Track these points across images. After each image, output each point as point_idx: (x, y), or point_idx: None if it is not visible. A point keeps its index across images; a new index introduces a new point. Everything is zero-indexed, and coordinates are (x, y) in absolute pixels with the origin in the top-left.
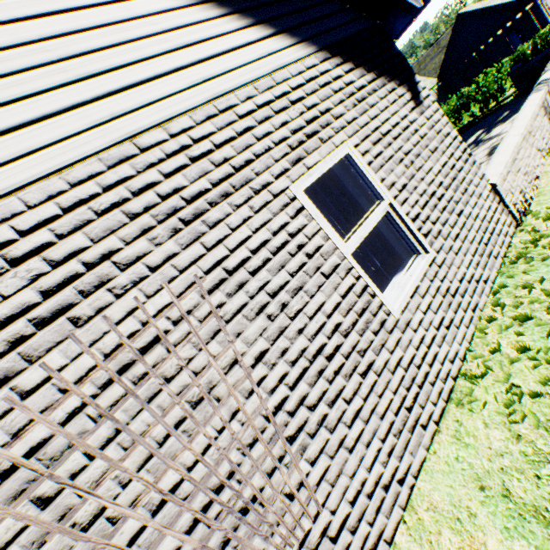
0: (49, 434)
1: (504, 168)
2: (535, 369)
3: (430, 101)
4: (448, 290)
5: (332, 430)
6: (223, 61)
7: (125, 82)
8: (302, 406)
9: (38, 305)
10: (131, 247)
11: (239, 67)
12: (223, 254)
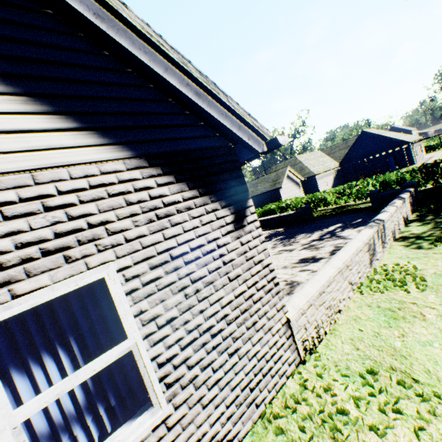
0: None
1: (307, 302)
2: None
3: (256, 226)
4: None
5: None
6: None
7: None
8: None
9: None
10: None
11: None
12: None
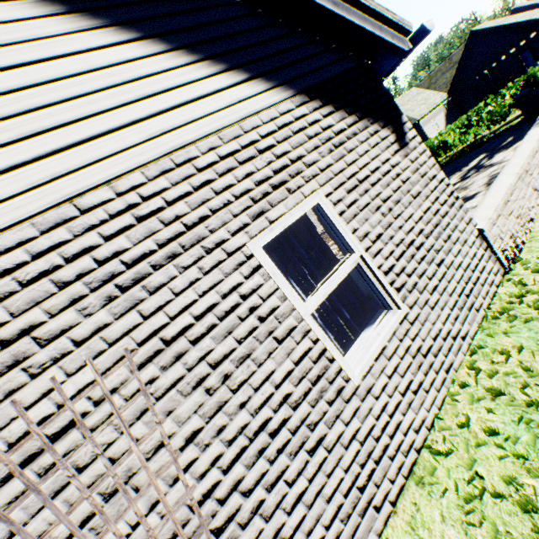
0: None
1: (494, 212)
2: (502, 461)
3: (417, 142)
4: (419, 350)
5: (268, 517)
6: (187, 111)
7: (72, 139)
8: (235, 492)
9: None
10: (57, 319)
11: (204, 116)
12: (163, 322)
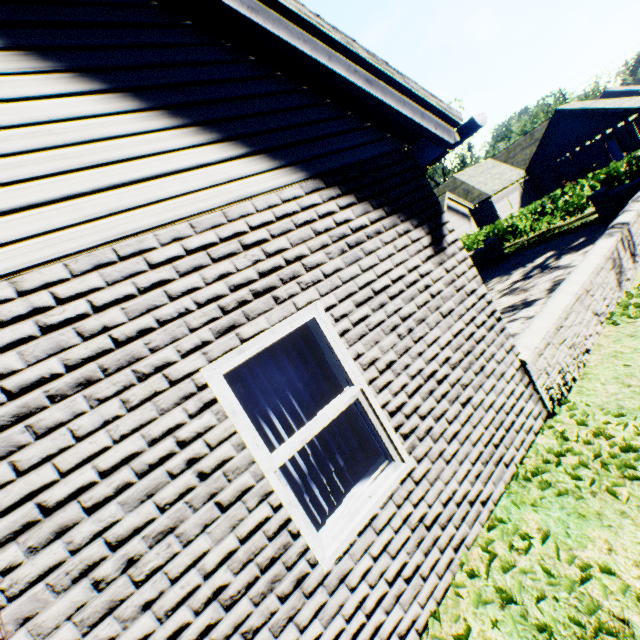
0: None
1: (543, 340)
2: None
3: (458, 248)
4: (422, 519)
5: None
6: (153, 187)
7: None
8: None
9: None
10: None
11: (175, 196)
12: (47, 479)
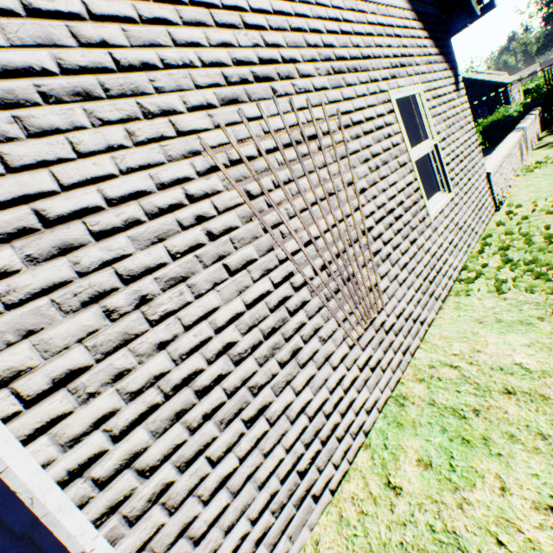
0: (255, 155)
1: (495, 167)
2: (515, 270)
3: (463, 94)
4: (457, 224)
5: (392, 265)
6: None
7: None
8: (379, 239)
9: (256, 65)
10: (305, 65)
11: None
12: (351, 109)
